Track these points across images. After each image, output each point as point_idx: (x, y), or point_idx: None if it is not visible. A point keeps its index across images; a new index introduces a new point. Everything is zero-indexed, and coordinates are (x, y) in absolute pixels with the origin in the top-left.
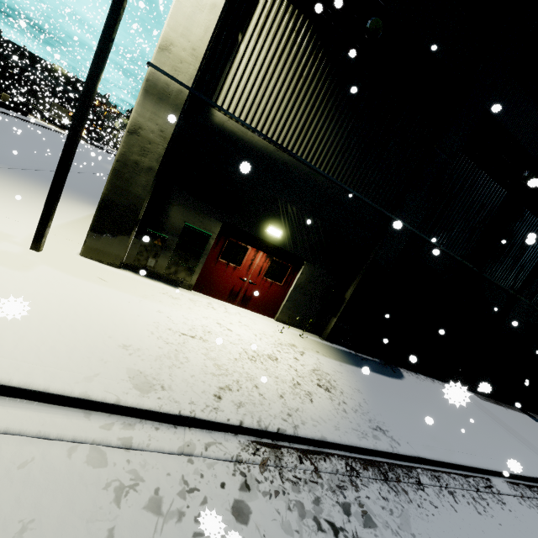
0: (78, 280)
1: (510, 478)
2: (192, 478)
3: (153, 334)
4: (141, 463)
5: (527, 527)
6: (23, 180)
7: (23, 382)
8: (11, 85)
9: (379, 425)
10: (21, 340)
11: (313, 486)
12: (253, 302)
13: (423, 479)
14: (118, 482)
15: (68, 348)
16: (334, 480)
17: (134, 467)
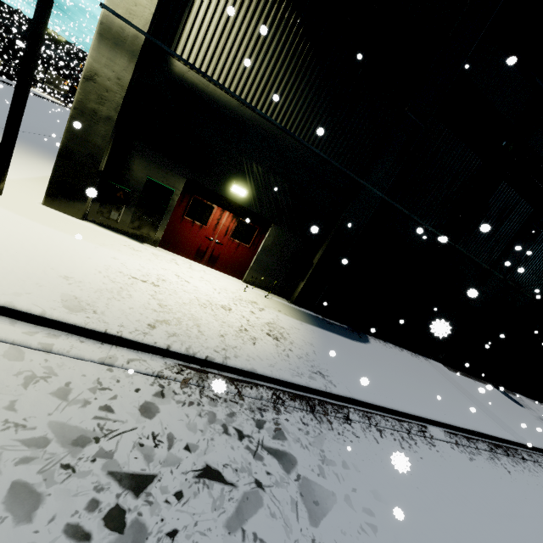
0: (33, 223)
1: (450, 429)
2: (108, 381)
3: (100, 273)
4: (59, 364)
5: (450, 464)
6: None
7: None
8: (4, 50)
9: (321, 371)
10: None
11: (233, 404)
12: (220, 262)
13: (352, 416)
14: (31, 373)
15: (4, 270)
16: (256, 403)
17: (51, 366)
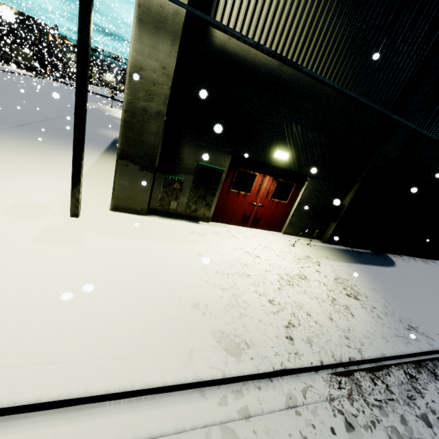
0: (123, 240)
1: None
2: (308, 432)
3: (208, 284)
4: (264, 430)
5: None
6: (26, 138)
7: (143, 383)
8: None
9: (409, 323)
10: (116, 330)
11: (393, 404)
12: (262, 221)
13: None
14: None
15: (156, 325)
16: (403, 392)
17: (262, 437)
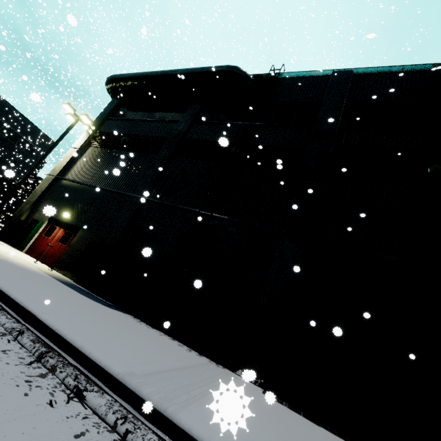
0: None
1: None
2: None
3: None
4: None
5: None
6: None
7: None
8: None
9: None
10: None
11: None
12: (48, 258)
13: None
14: None
15: None
16: None
17: None
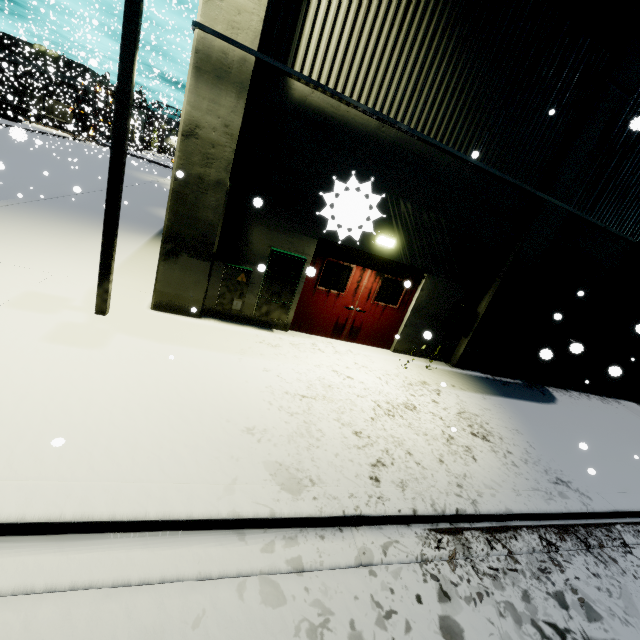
0: (163, 346)
1: None
2: (383, 597)
3: (272, 405)
4: (321, 589)
5: None
6: (50, 215)
7: (161, 513)
8: None
9: (558, 476)
10: (135, 449)
11: (515, 576)
12: (363, 333)
13: (627, 539)
14: (307, 623)
15: (190, 449)
16: (533, 562)
17: (316, 597)
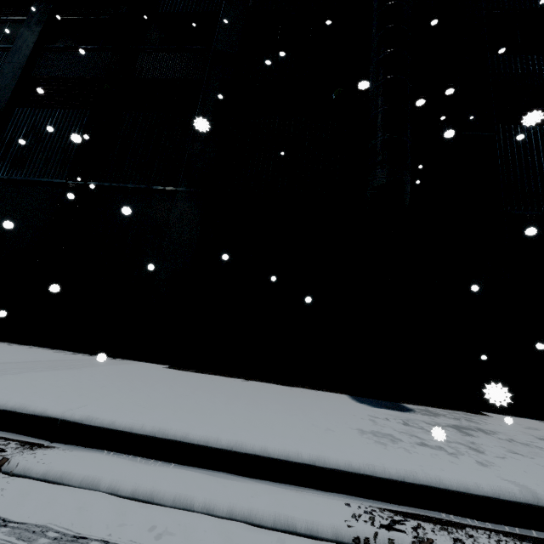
0: None
1: None
2: None
3: None
4: None
5: None
6: None
7: None
8: None
9: None
10: None
11: None
12: None
13: None
14: None
15: None
16: None
17: None
